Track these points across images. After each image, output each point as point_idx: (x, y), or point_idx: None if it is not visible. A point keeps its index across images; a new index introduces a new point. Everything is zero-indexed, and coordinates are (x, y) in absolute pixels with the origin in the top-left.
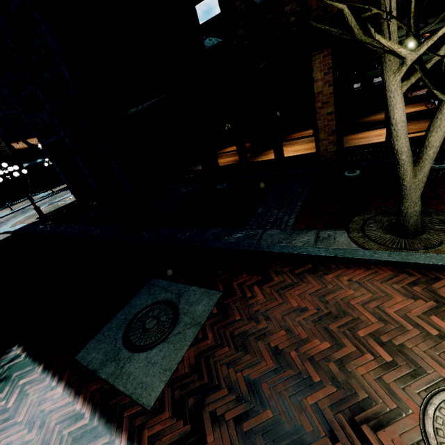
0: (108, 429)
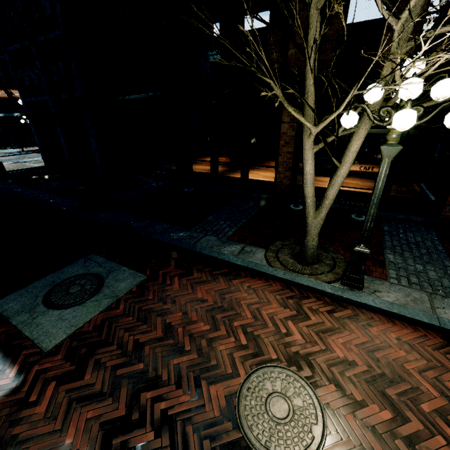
0: (3, 361)
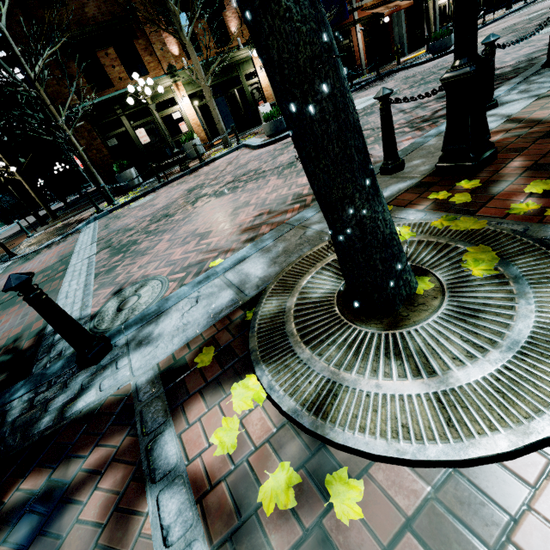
0: None
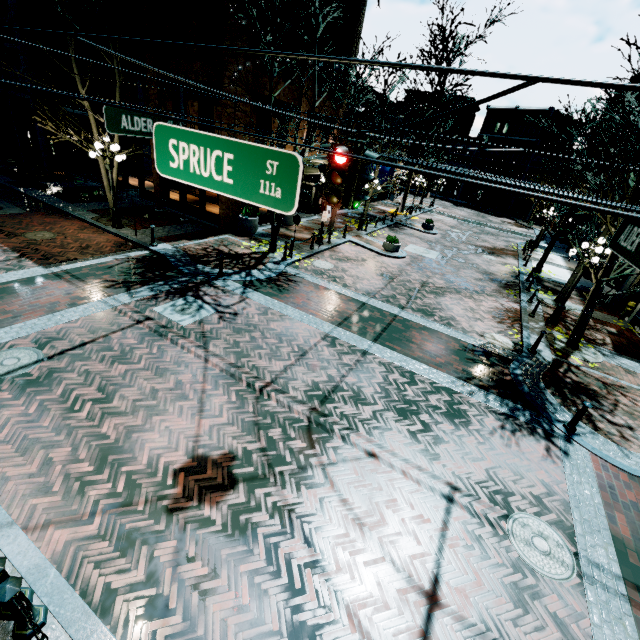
0: None
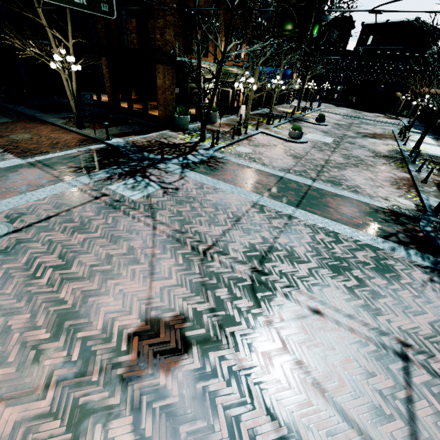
0: None
